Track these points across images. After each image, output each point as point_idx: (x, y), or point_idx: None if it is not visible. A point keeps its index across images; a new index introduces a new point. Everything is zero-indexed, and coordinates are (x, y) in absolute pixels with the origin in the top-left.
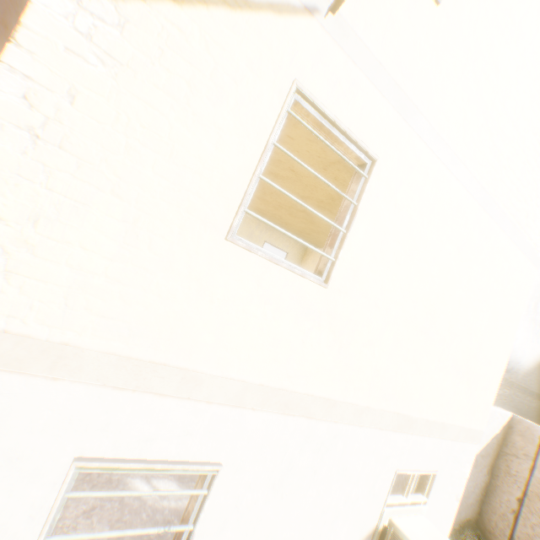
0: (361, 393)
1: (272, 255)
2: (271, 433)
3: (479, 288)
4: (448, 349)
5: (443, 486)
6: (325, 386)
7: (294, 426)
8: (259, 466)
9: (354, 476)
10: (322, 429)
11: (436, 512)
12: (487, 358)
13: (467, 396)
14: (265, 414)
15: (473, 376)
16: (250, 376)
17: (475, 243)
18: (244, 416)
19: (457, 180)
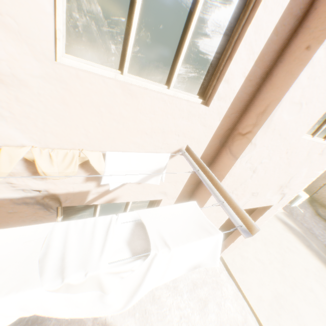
0: None
1: None
2: None
3: None
4: None
5: None
6: None
7: None
8: None
9: None
10: None
11: None
12: None
13: None
14: None
15: None
16: None
17: None
18: None
19: None
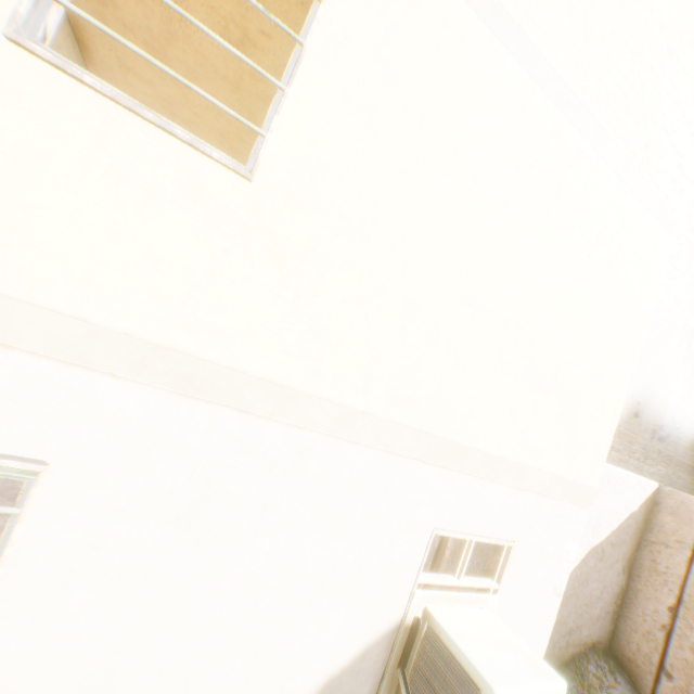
0: (349, 386)
1: (130, 100)
2: (160, 426)
3: (568, 249)
4: (517, 341)
5: (528, 568)
6: (270, 360)
7: (209, 421)
8: (140, 482)
9: (349, 528)
10: (273, 435)
11: (519, 610)
12: (592, 368)
13: (560, 425)
14: (142, 390)
15: (570, 395)
16: (99, 314)
17: (553, 170)
18: (94, 385)
19: (509, 52)
